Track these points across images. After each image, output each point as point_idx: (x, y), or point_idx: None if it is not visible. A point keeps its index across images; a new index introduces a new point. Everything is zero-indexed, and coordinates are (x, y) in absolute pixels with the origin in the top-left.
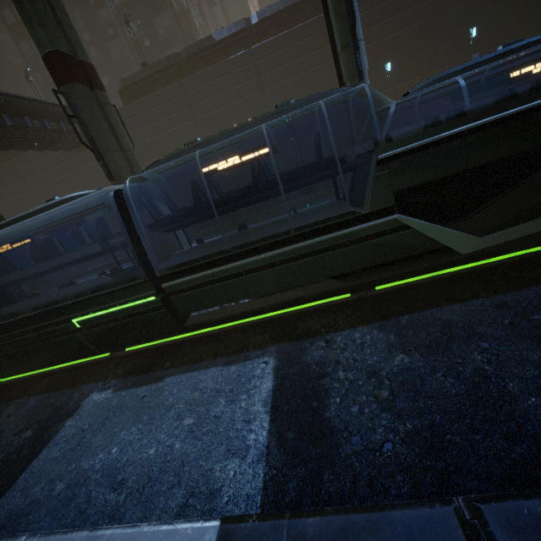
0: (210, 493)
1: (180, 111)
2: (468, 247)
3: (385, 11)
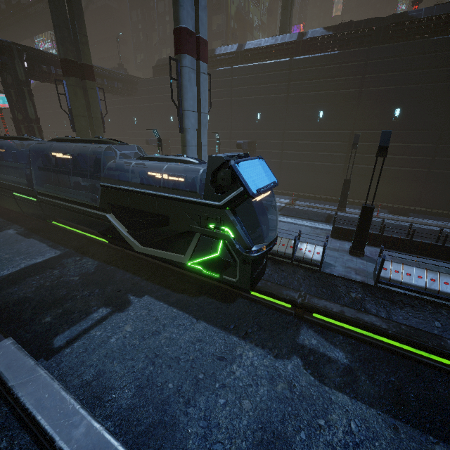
0: None
1: None
2: (136, 248)
3: (331, 72)
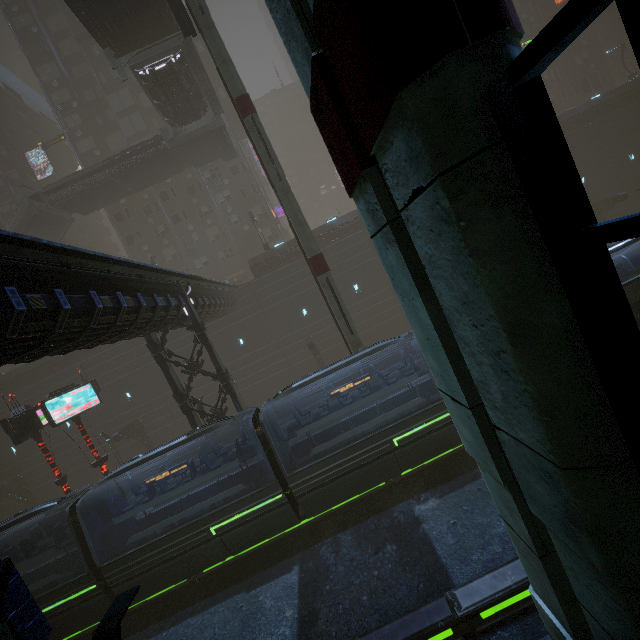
0: None
1: (306, 277)
2: None
3: None
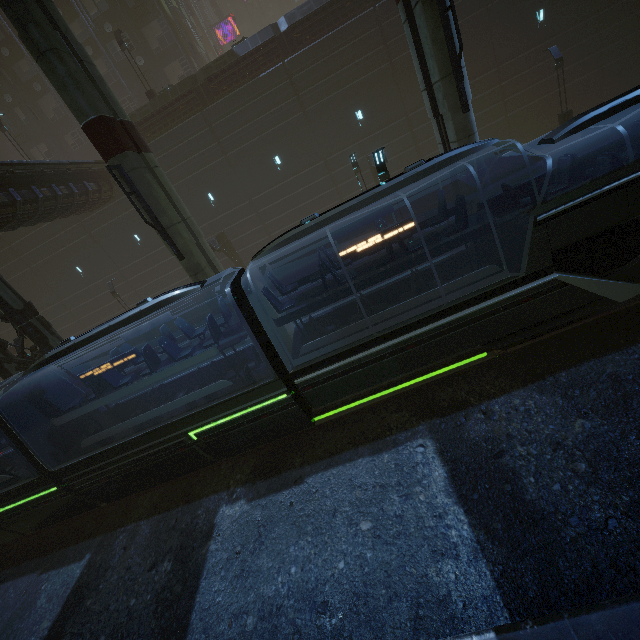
0: (438, 600)
1: (206, 147)
2: (627, 295)
3: None
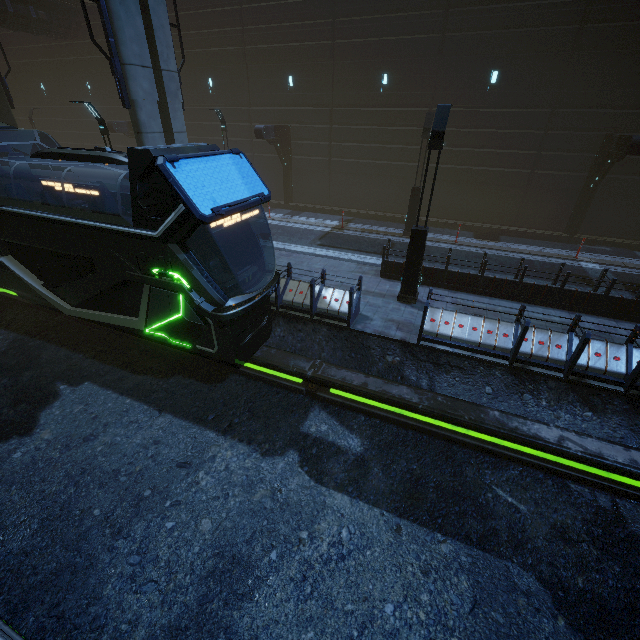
0: None
1: None
2: (63, 310)
3: (398, 0)
